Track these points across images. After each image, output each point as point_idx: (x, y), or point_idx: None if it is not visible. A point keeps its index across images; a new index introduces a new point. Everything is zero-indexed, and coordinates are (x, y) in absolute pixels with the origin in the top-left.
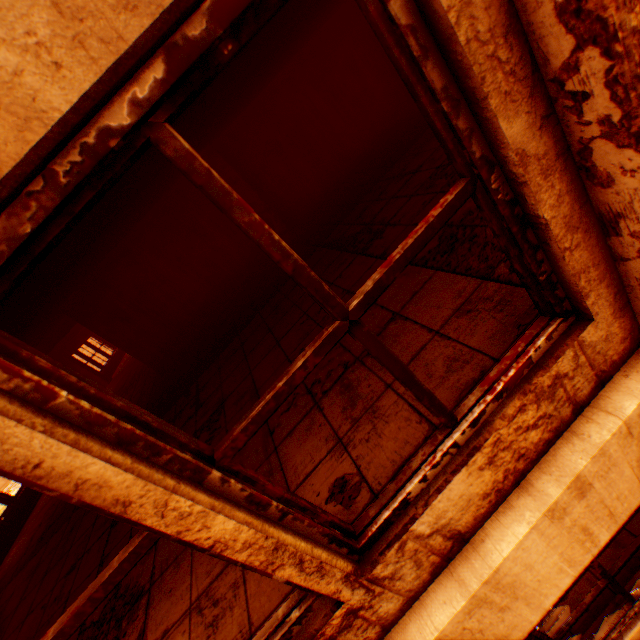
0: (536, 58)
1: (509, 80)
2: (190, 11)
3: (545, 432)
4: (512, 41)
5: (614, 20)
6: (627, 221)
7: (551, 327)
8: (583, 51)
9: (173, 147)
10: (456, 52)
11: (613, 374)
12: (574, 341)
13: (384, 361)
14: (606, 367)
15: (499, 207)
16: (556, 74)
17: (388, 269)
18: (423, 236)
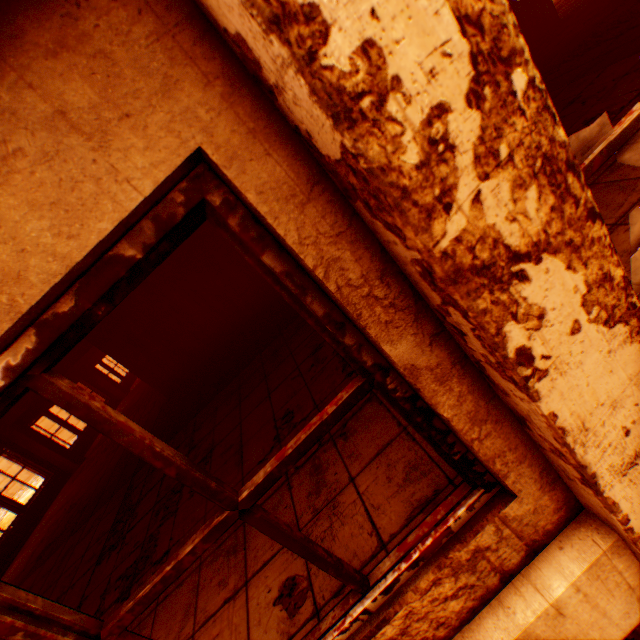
0: (418, 290)
1: (390, 310)
2: (55, 301)
3: (469, 600)
4: (390, 279)
5: (462, 303)
6: (532, 425)
7: (473, 497)
8: (449, 307)
9: (51, 390)
10: (330, 294)
11: (549, 541)
12: (495, 516)
13: (281, 539)
14: (539, 535)
15: (399, 401)
16: (436, 307)
17: (280, 462)
18: (317, 431)
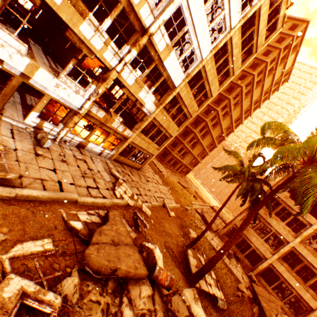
0: None
1: None
2: None
3: (313, 297)
4: None
5: None
6: None
7: None
8: None
9: None
10: None
11: None
12: None
13: None
14: None
15: None
16: None
17: None
18: None
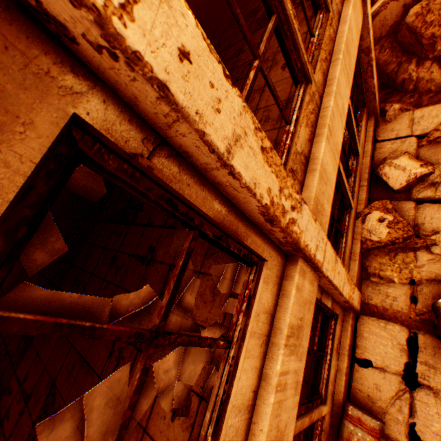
0: None
1: None
2: None
3: None
4: None
5: None
6: None
7: None
8: None
9: None
10: None
11: None
12: None
13: None
14: None
15: None
16: None
17: None
18: None
